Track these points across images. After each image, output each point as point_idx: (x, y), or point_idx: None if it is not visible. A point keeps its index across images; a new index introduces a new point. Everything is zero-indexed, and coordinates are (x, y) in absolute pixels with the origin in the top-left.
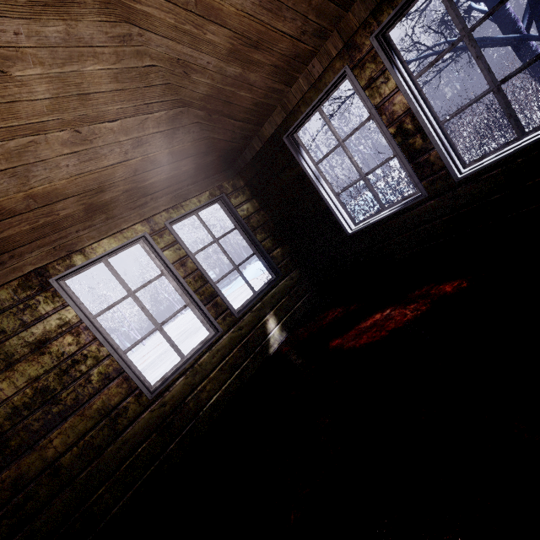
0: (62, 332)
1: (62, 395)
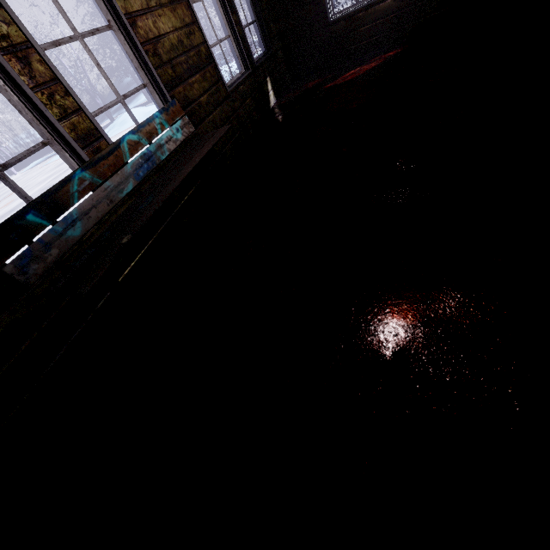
0: (179, 1)
1: (190, 54)
